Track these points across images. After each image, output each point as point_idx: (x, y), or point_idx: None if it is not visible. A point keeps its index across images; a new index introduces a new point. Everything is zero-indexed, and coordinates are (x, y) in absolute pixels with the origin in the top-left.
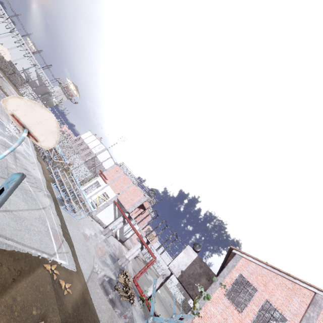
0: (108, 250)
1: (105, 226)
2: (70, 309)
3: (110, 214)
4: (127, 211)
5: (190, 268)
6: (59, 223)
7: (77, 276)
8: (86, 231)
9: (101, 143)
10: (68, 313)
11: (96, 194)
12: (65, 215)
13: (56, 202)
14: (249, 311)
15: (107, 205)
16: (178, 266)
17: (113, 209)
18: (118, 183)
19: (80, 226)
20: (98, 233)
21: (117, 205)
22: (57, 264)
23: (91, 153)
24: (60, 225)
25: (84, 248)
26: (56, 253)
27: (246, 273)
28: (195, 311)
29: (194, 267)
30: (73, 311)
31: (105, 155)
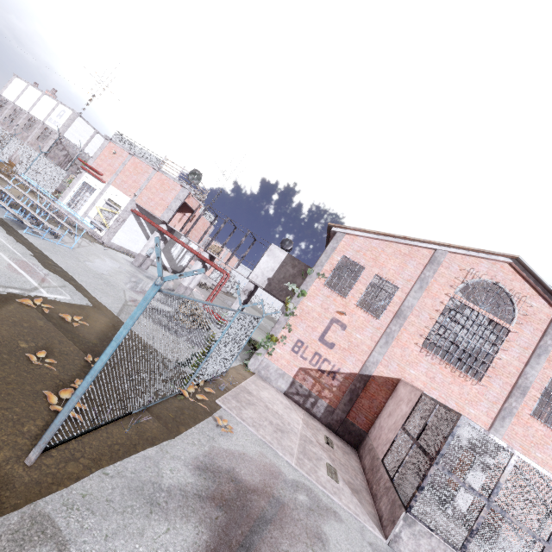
0: (151, 283)
1: (137, 256)
2: (95, 340)
3: (136, 235)
4: (161, 220)
5: (279, 272)
6: (27, 253)
7: (97, 310)
8: (97, 263)
9: (58, 102)
10: (93, 343)
11: (93, 206)
12: (39, 242)
13: (6, 224)
14: (355, 292)
15: (122, 220)
16: (262, 275)
17: (137, 225)
18: (126, 176)
19: (81, 256)
20: (125, 265)
21: (140, 215)
22: (48, 300)
23: (49, 132)
24: (31, 256)
25: (99, 282)
26: (38, 287)
27: (351, 252)
28: (288, 312)
29: (284, 270)
30: (101, 341)
31: (82, 131)
